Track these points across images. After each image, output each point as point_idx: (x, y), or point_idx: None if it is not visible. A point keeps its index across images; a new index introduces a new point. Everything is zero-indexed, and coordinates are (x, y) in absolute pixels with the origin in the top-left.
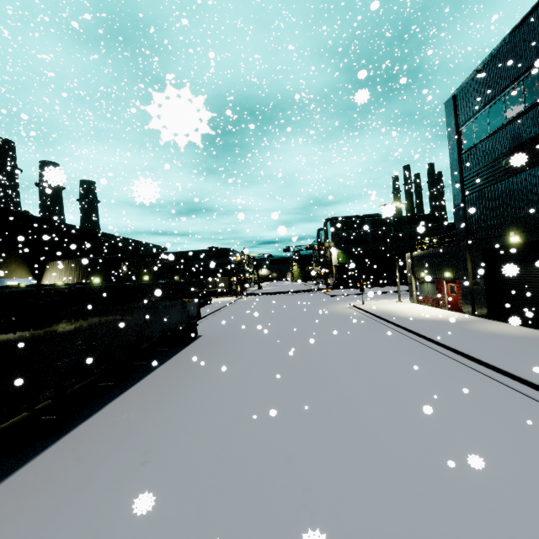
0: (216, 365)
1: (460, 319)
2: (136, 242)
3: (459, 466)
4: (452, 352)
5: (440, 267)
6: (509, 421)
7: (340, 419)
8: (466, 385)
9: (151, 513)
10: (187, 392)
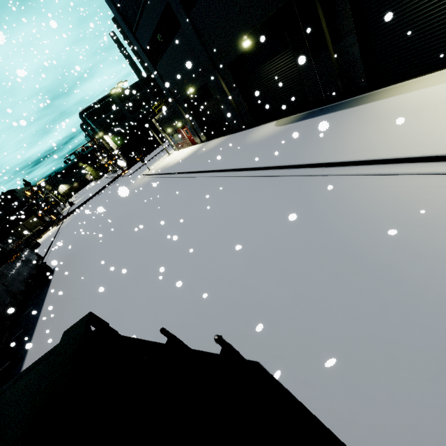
0: (81, 270)
1: (196, 149)
2: None
3: (192, 221)
4: (193, 173)
5: (174, 121)
6: (207, 192)
7: (153, 239)
8: (197, 187)
9: None
10: (76, 291)
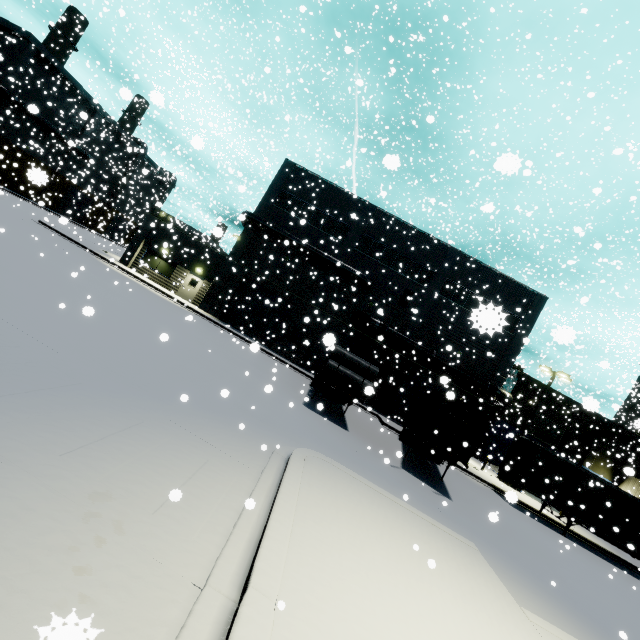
0: None
1: None
2: None
3: None
4: None
5: None
6: None
7: None
8: None
9: (572, 554)
10: None
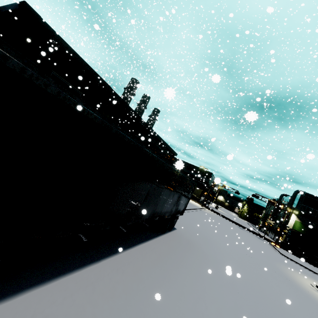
0: (186, 296)
1: None
2: (164, 142)
3: None
4: None
5: None
6: None
7: None
8: None
9: None
10: None
